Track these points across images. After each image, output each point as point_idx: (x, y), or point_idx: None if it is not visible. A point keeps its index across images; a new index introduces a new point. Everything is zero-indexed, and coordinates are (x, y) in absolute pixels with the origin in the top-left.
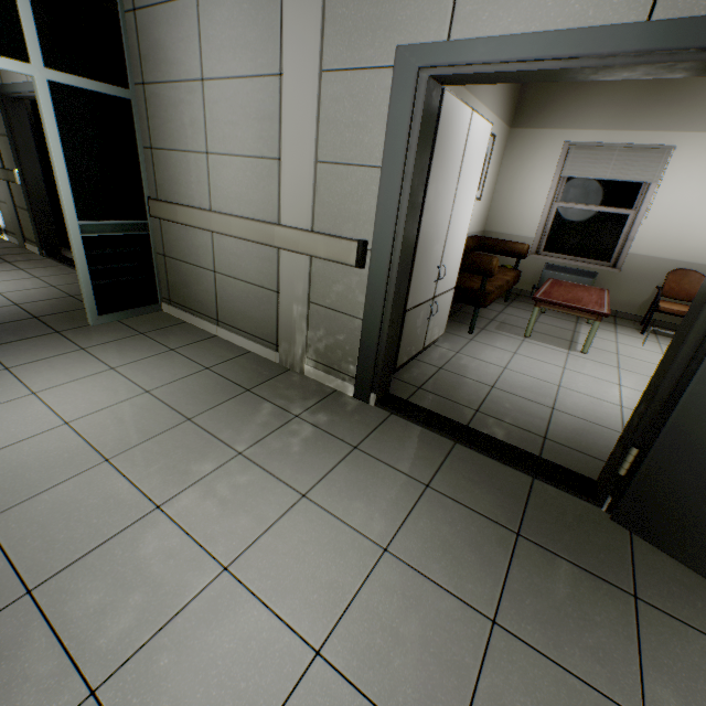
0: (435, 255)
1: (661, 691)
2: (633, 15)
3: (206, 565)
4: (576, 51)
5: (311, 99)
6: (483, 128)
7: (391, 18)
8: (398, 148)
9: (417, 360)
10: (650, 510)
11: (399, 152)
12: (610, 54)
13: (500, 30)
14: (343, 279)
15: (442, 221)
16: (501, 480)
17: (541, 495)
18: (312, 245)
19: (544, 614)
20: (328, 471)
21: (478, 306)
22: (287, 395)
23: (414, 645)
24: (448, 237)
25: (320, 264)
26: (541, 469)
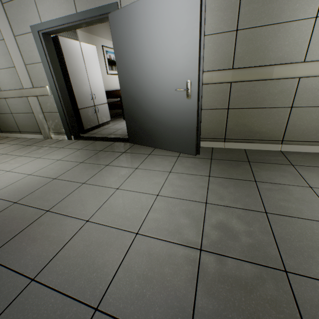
0: (86, 90)
1: (116, 161)
2: (74, 12)
3: (2, 172)
4: (67, 22)
5: (15, 45)
6: (90, 47)
7: (26, 18)
8: (43, 55)
9: (98, 128)
10: (132, 135)
11: (44, 56)
12: (73, 22)
13: (51, 18)
14: (49, 101)
15: (84, 78)
16: (105, 144)
17: (114, 144)
18: (35, 92)
19: (96, 159)
20: (49, 153)
21: (121, 109)
22: (43, 144)
23: (57, 169)
24: (91, 84)
25: (41, 98)
26: (118, 139)
